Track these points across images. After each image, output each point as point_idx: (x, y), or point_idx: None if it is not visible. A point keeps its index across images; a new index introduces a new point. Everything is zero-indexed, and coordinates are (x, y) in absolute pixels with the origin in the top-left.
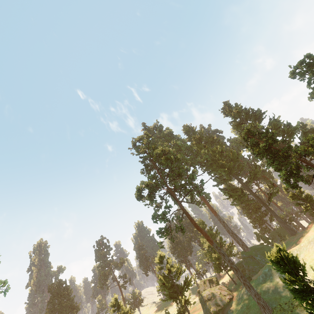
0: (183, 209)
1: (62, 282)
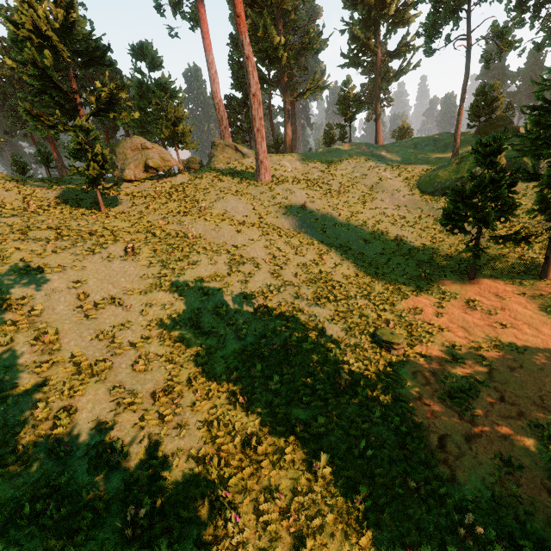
0: None
1: None
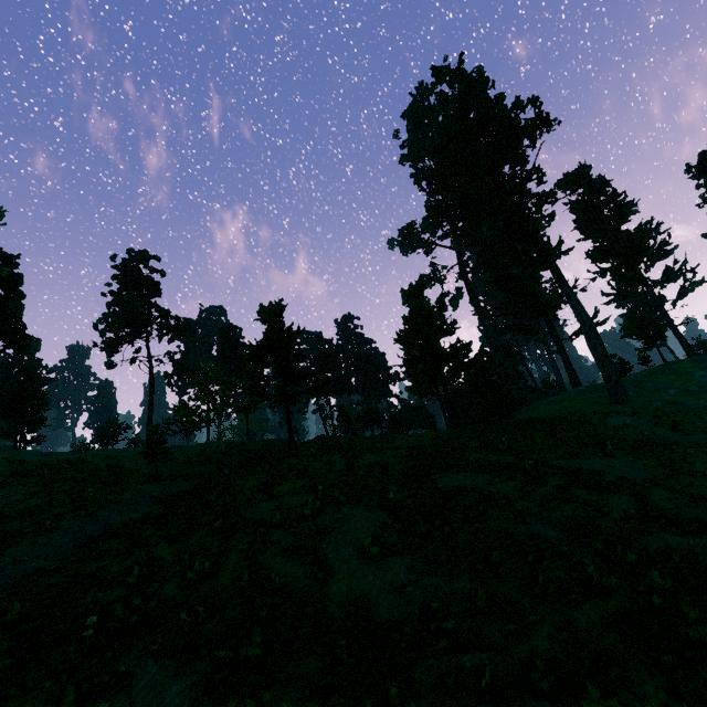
0: (527, 220)
1: (1, 251)
